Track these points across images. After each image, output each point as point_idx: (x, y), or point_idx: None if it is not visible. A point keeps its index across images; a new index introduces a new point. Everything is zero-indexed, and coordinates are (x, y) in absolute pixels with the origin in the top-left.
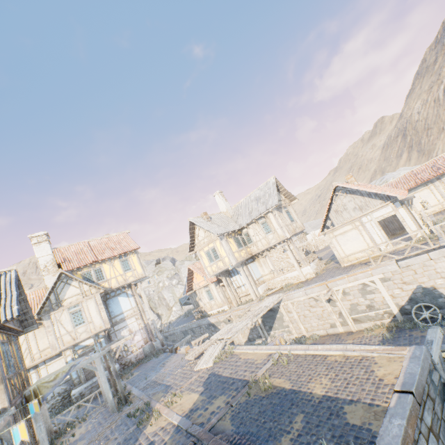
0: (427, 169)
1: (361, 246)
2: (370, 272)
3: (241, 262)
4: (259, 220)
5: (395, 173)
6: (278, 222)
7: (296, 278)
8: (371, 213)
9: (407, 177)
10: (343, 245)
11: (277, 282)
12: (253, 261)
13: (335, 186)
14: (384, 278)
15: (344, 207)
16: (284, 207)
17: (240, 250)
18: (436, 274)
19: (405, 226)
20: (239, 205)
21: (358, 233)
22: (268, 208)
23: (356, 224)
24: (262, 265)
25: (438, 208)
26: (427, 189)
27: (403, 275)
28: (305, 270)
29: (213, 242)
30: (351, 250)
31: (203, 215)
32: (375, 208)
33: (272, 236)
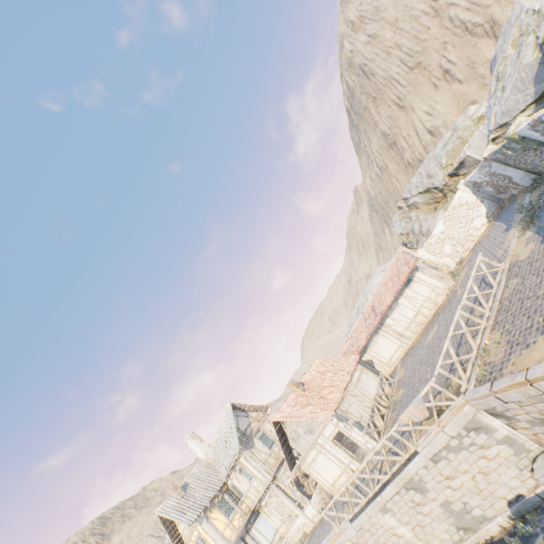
0: (370, 312)
1: (336, 470)
2: (339, 541)
3: (240, 533)
4: (235, 466)
5: (373, 281)
6: (252, 466)
7: (307, 524)
8: (321, 433)
9: (361, 323)
10: (322, 473)
11: (294, 535)
12: (258, 515)
13: (273, 421)
14: (354, 543)
15: (297, 433)
16: (257, 431)
17: (232, 518)
18: (386, 531)
19: (355, 440)
20: (216, 443)
21: (325, 456)
22: (234, 455)
23: (317, 447)
24: (269, 515)
25: (402, 351)
26: (381, 336)
27: (365, 538)
28: (309, 512)
29: (195, 528)
30: (332, 477)
31: (174, 493)
32: (320, 428)
33: (256, 483)
